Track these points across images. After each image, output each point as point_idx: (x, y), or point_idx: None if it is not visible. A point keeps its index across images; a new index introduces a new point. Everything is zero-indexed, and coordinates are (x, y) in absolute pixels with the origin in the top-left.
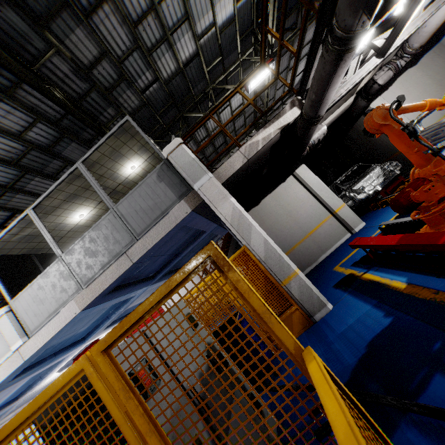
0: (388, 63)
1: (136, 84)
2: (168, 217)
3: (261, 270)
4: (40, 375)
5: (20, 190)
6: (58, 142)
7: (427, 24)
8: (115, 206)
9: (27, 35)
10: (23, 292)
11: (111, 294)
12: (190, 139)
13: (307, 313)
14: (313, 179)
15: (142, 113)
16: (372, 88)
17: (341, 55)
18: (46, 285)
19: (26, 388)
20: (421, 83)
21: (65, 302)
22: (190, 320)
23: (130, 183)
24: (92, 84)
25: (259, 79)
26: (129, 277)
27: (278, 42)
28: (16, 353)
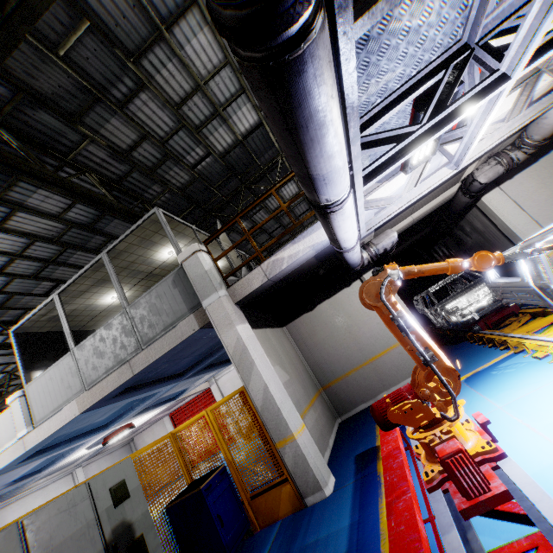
0: (498, 154)
1: (185, 160)
2: (175, 330)
3: (256, 421)
4: (63, 453)
5: (63, 263)
6: (98, 220)
7: (547, 115)
8: (128, 306)
9: (61, 131)
10: (37, 379)
11: (119, 397)
12: (259, 208)
13: (299, 492)
14: None
15: (194, 187)
16: (472, 185)
17: (324, 215)
18: (56, 377)
19: (49, 462)
20: None
21: (68, 400)
22: (116, 493)
23: (169, 266)
24: (133, 165)
25: None
26: (143, 378)
27: None
28: (21, 441)
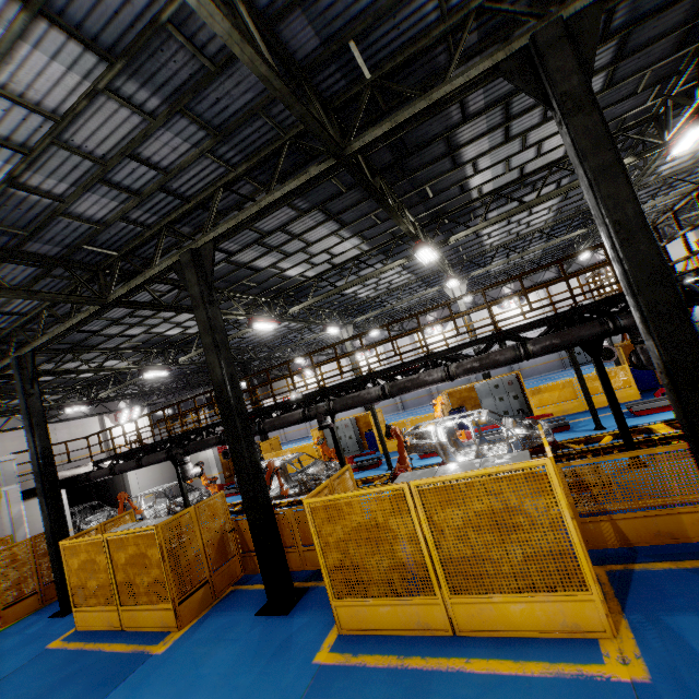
0: None
1: None
2: None
3: None
4: None
5: None
6: None
7: None
8: None
9: None
10: None
11: None
12: None
13: None
14: (65, 502)
15: None
16: None
17: (112, 475)
18: None
19: None
20: (156, 469)
21: None
22: None
23: None
24: None
25: (75, 409)
26: None
27: (99, 442)
28: None
